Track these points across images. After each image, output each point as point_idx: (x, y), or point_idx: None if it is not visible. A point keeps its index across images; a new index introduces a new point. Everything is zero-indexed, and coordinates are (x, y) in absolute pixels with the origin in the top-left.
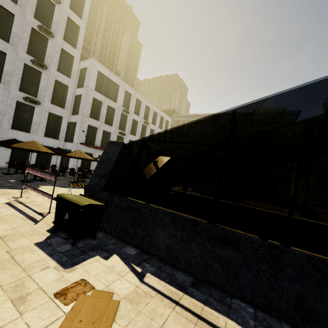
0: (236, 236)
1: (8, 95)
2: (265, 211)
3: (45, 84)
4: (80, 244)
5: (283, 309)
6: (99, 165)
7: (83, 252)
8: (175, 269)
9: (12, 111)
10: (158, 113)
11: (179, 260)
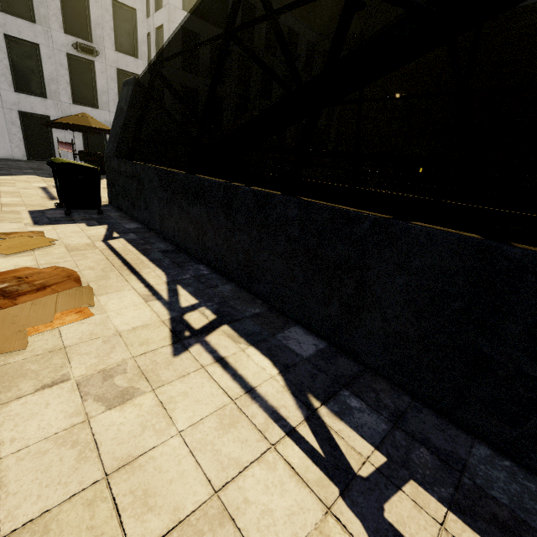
0: (202, 182)
1: (53, 44)
2: (395, 195)
3: (98, 12)
4: (77, 216)
5: (234, 269)
6: (114, 122)
7: (71, 220)
8: (164, 241)
9: (65, 74)
10: (318, 44)
11: (168, 230)
